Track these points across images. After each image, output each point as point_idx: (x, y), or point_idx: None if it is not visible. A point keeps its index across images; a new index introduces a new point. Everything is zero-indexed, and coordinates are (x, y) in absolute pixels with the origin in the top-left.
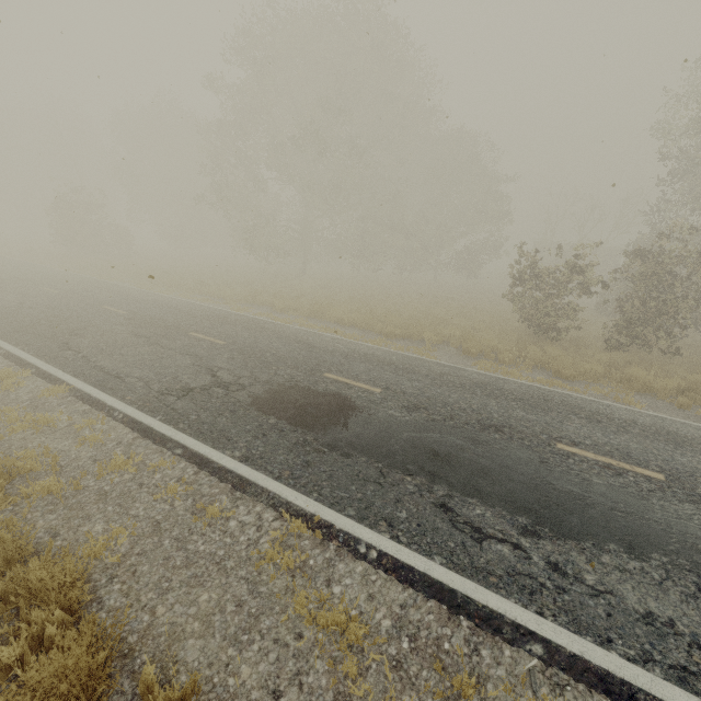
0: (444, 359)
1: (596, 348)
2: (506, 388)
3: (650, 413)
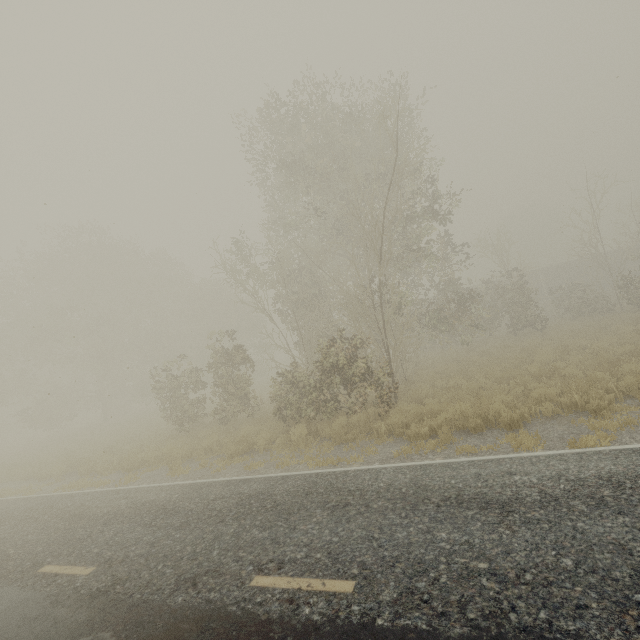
0: (49, 489)
1: (214, 426)
2: (21, 508)
3: (113, 489)
